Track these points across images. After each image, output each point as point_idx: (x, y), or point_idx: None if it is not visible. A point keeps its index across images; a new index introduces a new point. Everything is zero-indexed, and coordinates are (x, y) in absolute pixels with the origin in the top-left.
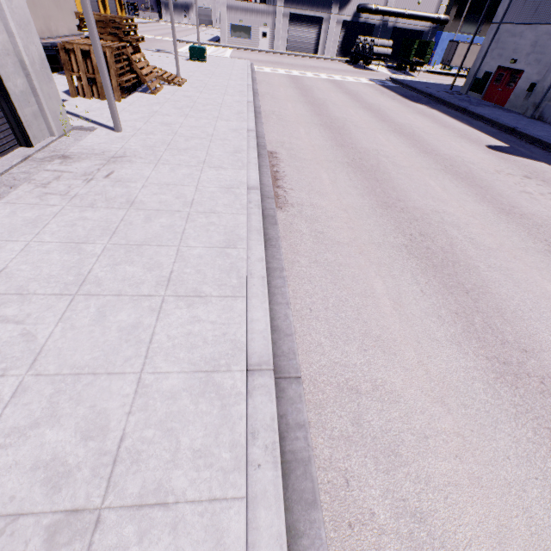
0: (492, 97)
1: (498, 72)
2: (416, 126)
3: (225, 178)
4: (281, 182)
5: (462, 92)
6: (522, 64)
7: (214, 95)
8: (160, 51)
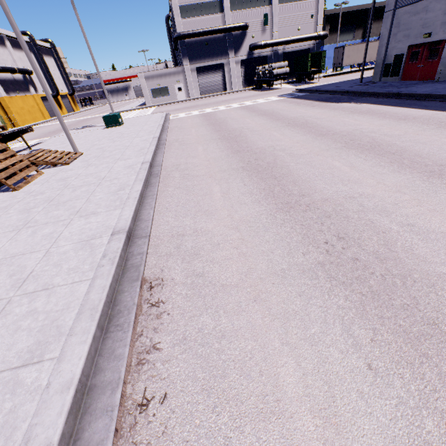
0: (414, 75)
1: (411, 51)
2: (368, 130)
3: None
4: None
5: (375, 80)
6: (439, 34)
7: (102, 166)
8: (85, 127)
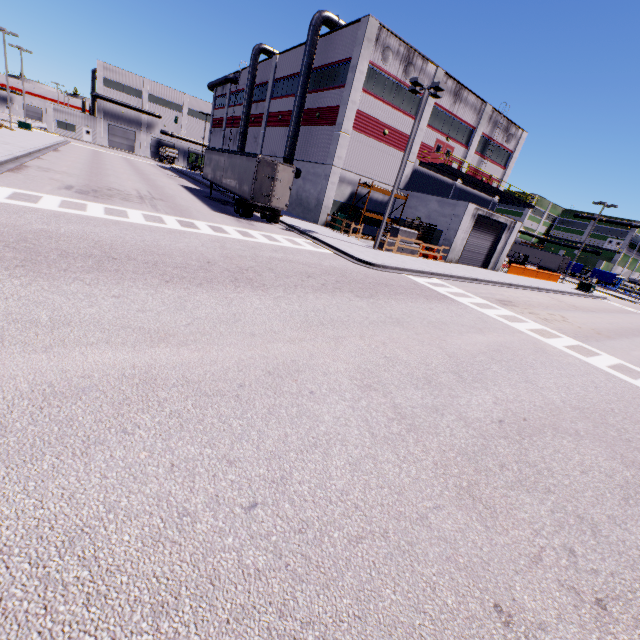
0: None
1: None
2: (144, 167)
3: (35, 143)
4: (58, 151)
5: None
6: None
7: (35, 137)
8: None
